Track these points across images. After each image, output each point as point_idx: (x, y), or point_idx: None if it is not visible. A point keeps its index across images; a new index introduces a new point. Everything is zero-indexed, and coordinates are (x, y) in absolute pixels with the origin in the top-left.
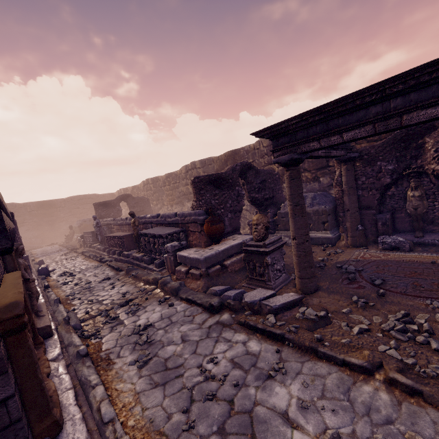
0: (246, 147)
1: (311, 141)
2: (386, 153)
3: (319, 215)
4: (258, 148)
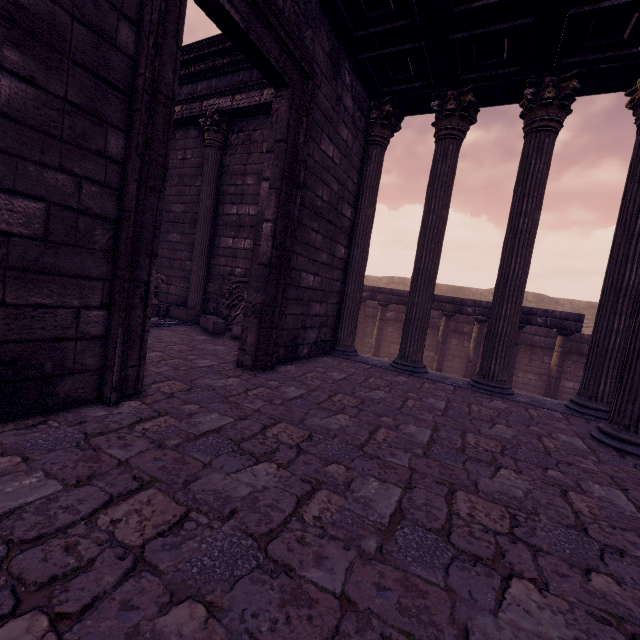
0: (473, 290)
1: None
2: None
3: None
4: (486, 295)
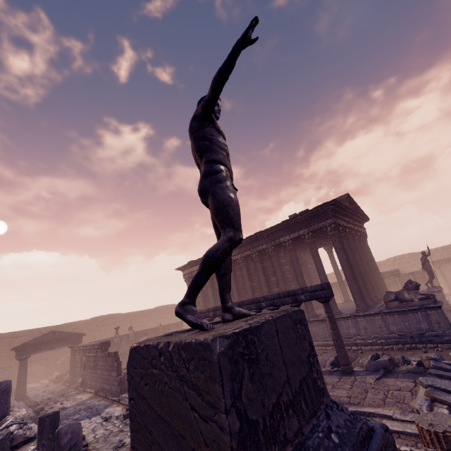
0: (379, 263)
1: (443, 263)
2: (449, 264)
3: None
4: (386, 263)
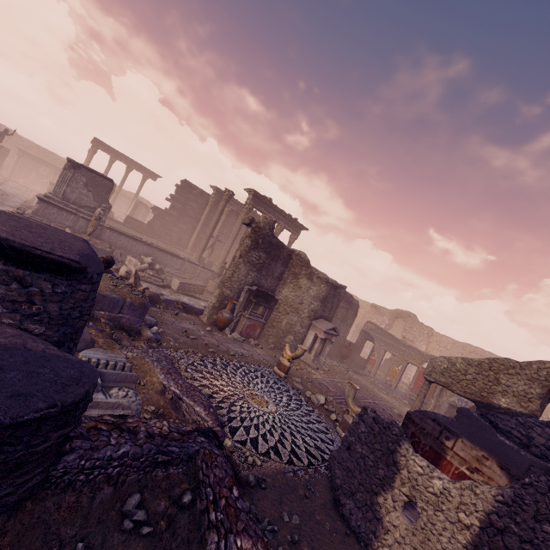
0: None
1: (27, 157)
2: (34, 162)
3: (5, 165)
4: None
